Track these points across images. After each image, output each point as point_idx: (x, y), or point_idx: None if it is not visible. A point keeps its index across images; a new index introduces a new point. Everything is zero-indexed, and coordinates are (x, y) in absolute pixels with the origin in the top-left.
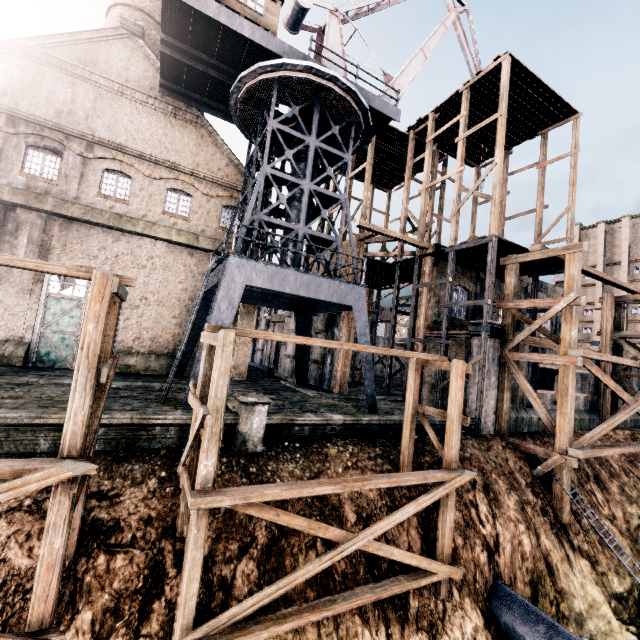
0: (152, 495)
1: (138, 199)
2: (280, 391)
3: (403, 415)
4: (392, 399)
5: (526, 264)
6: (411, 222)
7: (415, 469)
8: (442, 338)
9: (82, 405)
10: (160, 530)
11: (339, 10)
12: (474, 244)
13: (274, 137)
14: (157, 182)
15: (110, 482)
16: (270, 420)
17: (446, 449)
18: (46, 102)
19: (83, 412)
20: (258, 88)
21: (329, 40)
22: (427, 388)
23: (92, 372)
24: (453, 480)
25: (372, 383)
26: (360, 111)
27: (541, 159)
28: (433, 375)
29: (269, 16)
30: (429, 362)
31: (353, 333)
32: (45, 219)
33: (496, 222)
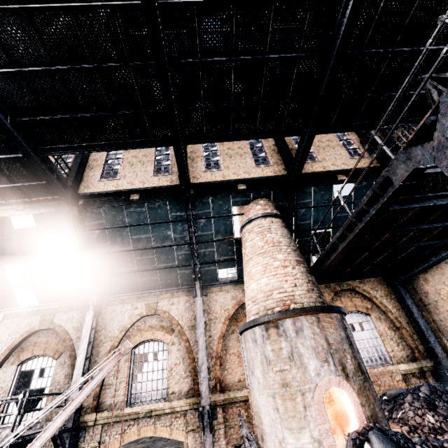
0: None
1: None
2: None
3: None
4: None
5: None
6: None
7: None
8: None
9: None
10: None
11: None
12: None
13: None
14: None
15: None
16: None
17: None
18: None
19: None
20: None
21: None
22: None
23: None
24: None
25: None
26: None
27: None
28: None
29: None
30: None
31: None
32: None
33: None
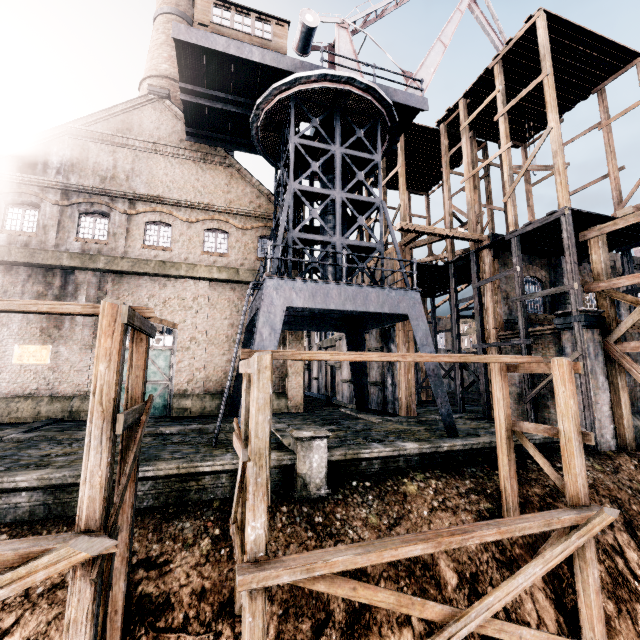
0: (205, 560)
1: (179, 244)
2: (340, 420)
3: (491, 435)
4: (470, 417)
5: (611, 237)
6: (457, 218)
7: (523, 505)
8: (521, 338)
9: (98, 463)
10: (216, 606)
11: (346, 21)
12: (541, 223)
13: (298, 154)
14: (194, 225)
15: (159, 546)
16: (331, 456)
17: (567, 478)
18: (92, 172)
19: (100, 471)
20: (276, 111)
21: (340, 52)
22: (512, 399)
23: (107, 421)
24: (589, 523)
25: (445, 400)
26: (383, 108)
27: (603, 118)
28: (517, 383)
29: (277, 40)
30: (517, 366)
31: (412, 346)
32: (99, 277)
33: (565, 192)
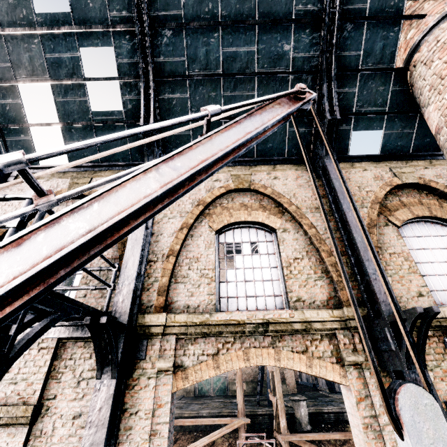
0: None
1: None
2: (317, 397)
3: None
4: None
5: None
6: None
7: None
8: None
9: (241, 398)
10: None
11: None
12: None
13: None
14: None
15: (249, 443)
16: (309, 410)
17: None
18: None
19: (242, 400)
20: None
21: None
22: None
23: (241, 386)
24: None
25: None
26: None
27: None
28: None
29: None
30: None
31: None
32: None
33: None
